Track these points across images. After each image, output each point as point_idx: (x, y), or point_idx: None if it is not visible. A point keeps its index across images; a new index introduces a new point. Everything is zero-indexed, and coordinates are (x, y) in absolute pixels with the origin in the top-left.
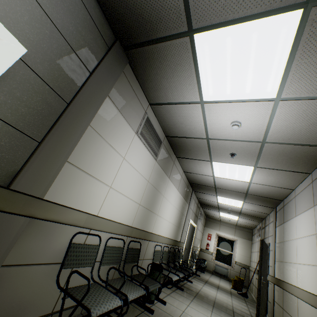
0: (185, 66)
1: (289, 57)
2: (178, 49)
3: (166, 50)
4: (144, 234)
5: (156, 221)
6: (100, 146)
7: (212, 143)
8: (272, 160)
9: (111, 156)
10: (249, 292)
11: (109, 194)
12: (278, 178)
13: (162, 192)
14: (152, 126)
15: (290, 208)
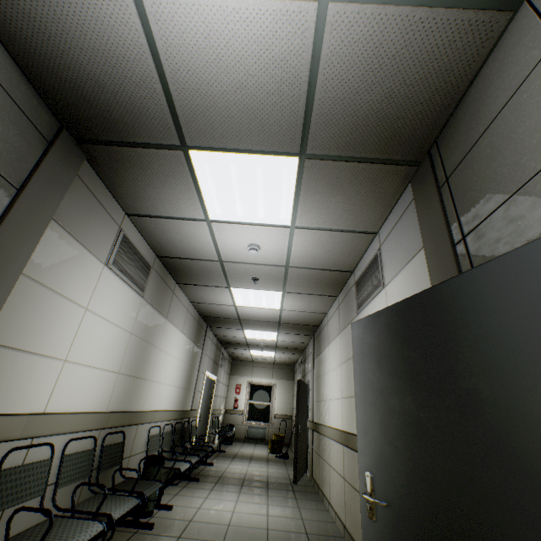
0: (181, 179)
1: (295, 192)
2: (168, 160)
3: (150, 158)
4: (130, 416)
5: (149, 391)
6: (43, 301)
7: (228, 266)
8: (300, 284)
9: (64, 312)
10: (292, 450)
11: (64, 372)
12: (309, 302)
13: (156, 344)
14: (134, 246)
15: (324, 336)
